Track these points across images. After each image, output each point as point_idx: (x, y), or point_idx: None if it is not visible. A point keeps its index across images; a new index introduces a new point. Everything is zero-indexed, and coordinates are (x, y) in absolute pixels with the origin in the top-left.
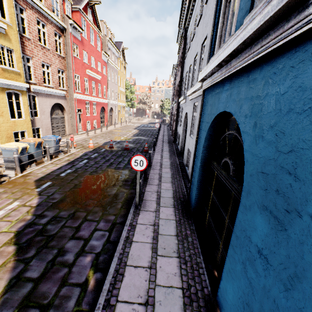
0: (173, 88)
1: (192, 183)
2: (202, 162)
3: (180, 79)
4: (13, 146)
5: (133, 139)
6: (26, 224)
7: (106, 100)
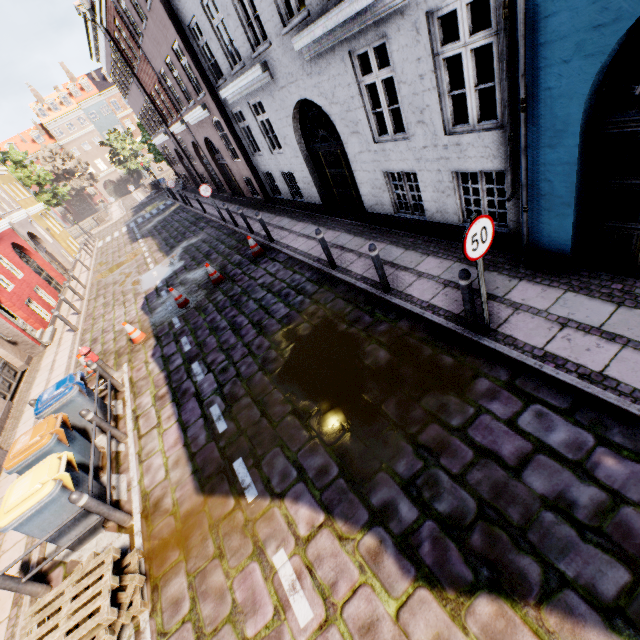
0: (136, 86)
1: (535, 209)
2: (580, 142)
3: (180, 34)
4: (39, 490)
5: (180, 257)
6: (395, 554)
7: (0, 222)
